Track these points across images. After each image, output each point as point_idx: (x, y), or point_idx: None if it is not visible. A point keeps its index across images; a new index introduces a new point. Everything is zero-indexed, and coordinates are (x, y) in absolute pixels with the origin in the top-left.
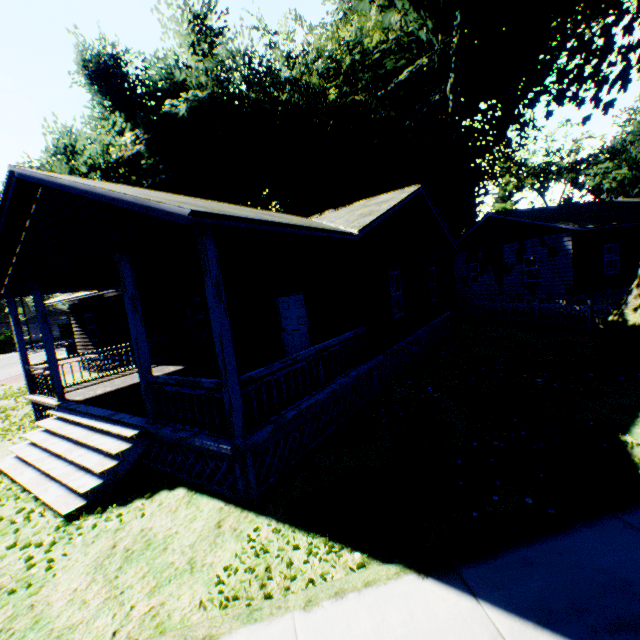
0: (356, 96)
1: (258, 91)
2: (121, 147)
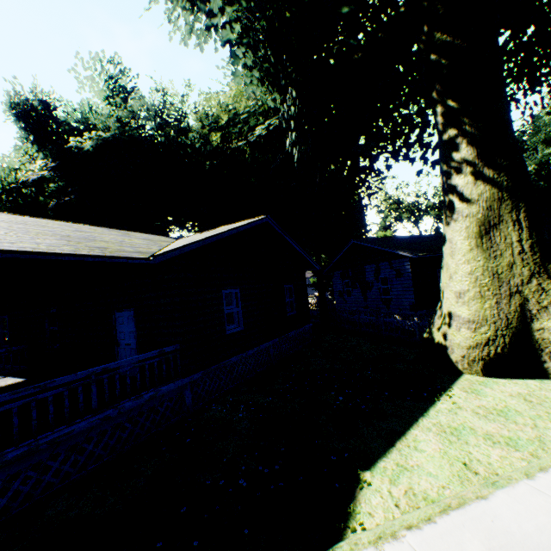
0: (231, 144)
1: (162, 136)
2: (28, 172)
